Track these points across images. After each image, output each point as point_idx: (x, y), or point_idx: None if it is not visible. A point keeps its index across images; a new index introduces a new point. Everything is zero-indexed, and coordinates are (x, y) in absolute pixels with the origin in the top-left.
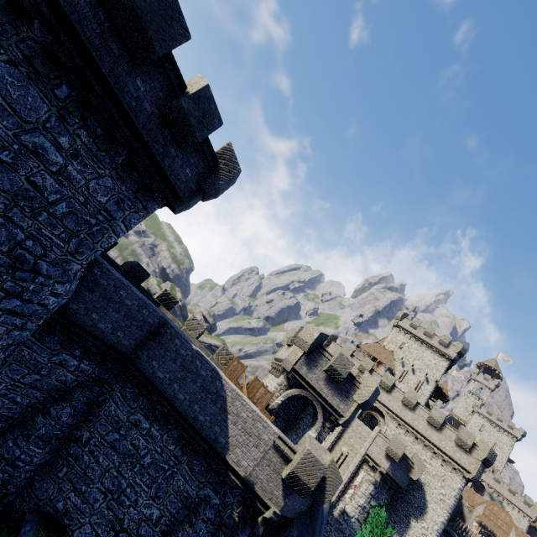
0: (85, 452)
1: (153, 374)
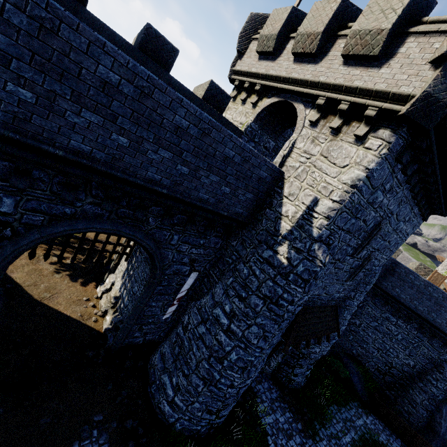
0: (359, 330)
1: (394, 294)
